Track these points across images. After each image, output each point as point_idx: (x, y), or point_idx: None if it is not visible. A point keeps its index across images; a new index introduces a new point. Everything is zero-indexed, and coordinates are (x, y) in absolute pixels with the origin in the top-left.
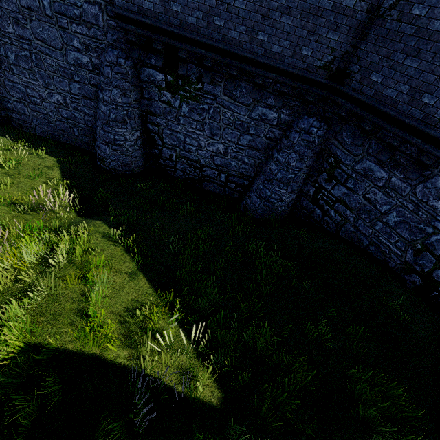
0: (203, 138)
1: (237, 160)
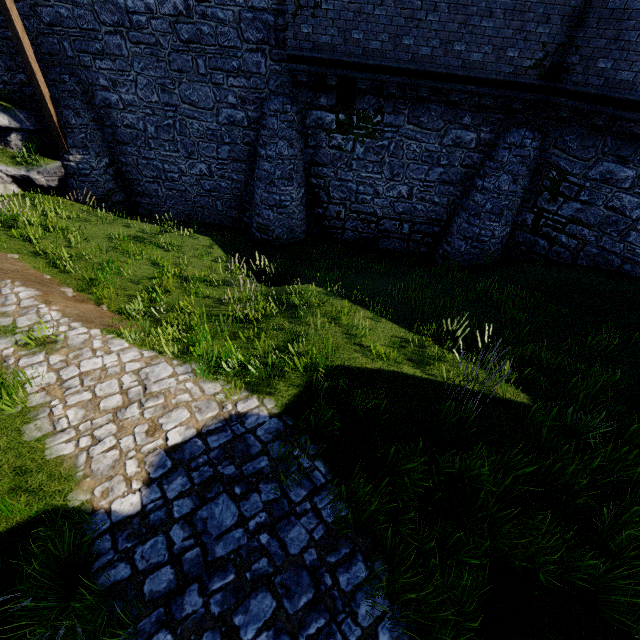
0: (380, 182)
1: (425, 202)
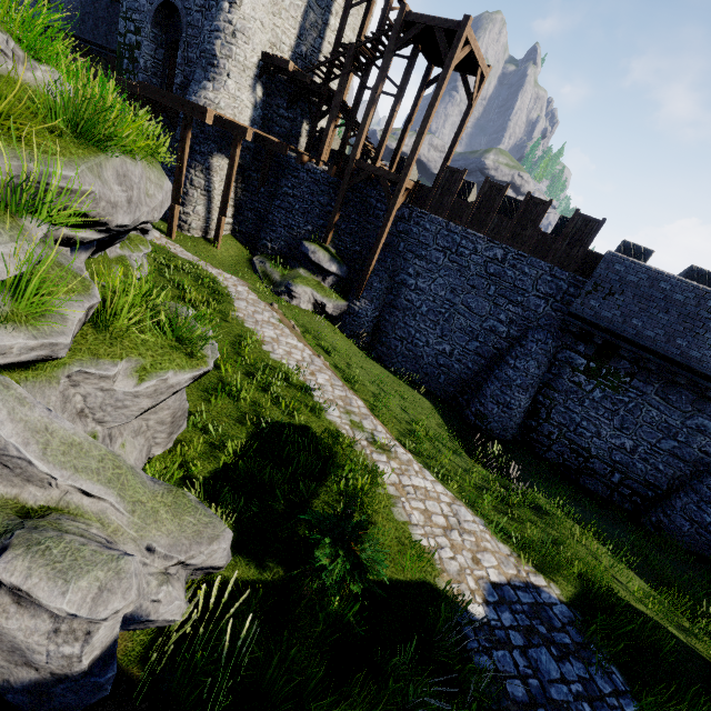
0: (606, 427)
1: (647, 463)
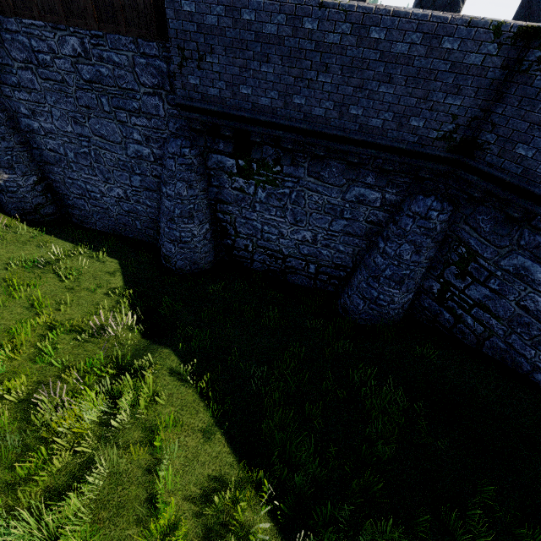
0: (284, 225)
1: (329, 248)
